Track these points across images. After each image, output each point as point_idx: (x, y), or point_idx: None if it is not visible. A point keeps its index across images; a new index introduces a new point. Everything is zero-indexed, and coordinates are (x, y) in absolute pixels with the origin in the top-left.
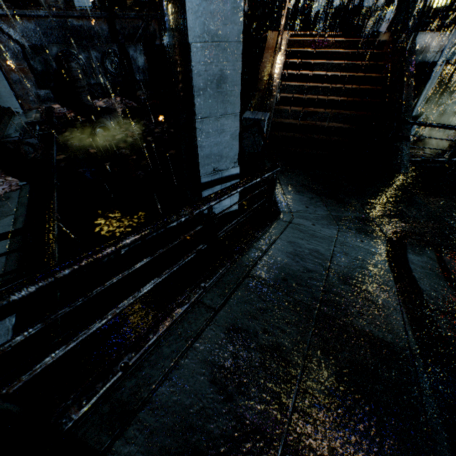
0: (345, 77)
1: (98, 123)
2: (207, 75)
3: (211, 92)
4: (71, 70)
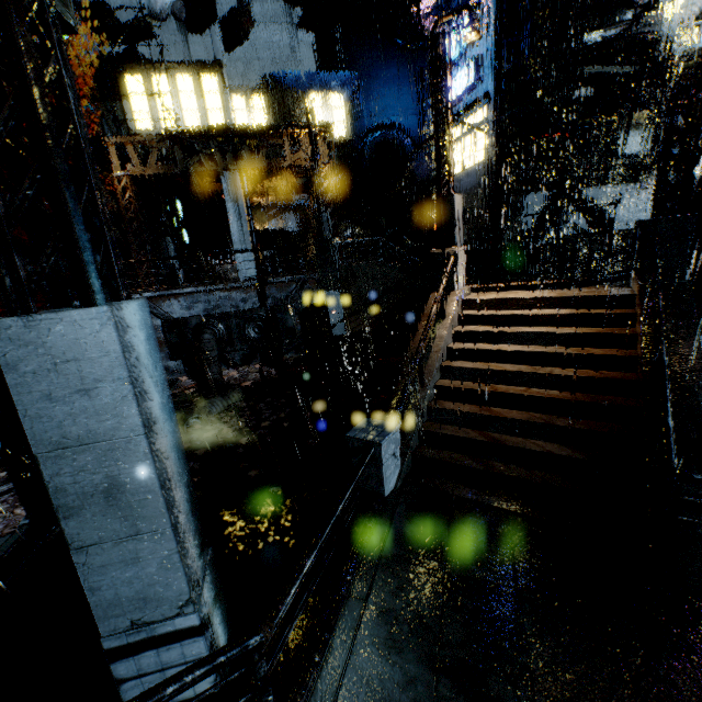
0: (558, 355)
1: (193, 413)
2: (82, 486)
3: (95, 508)
4: (202, 342)
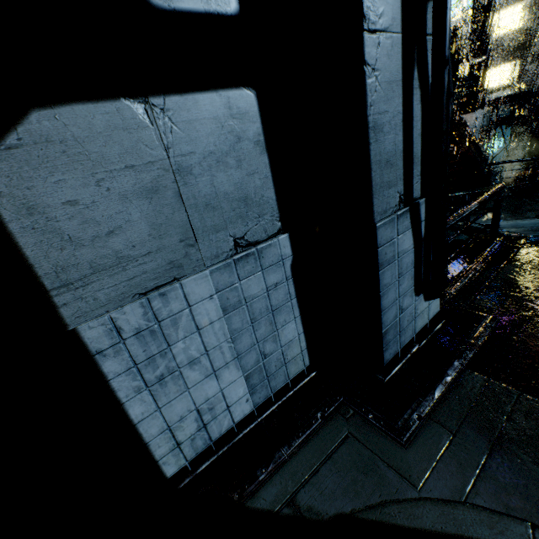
0: None
1: None
2: None
3: None
4: None
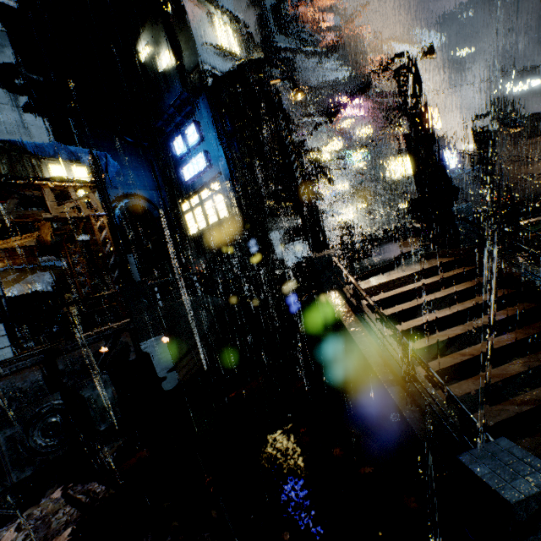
0: (472, 308)
1: None
2: None
3: None
4: None
